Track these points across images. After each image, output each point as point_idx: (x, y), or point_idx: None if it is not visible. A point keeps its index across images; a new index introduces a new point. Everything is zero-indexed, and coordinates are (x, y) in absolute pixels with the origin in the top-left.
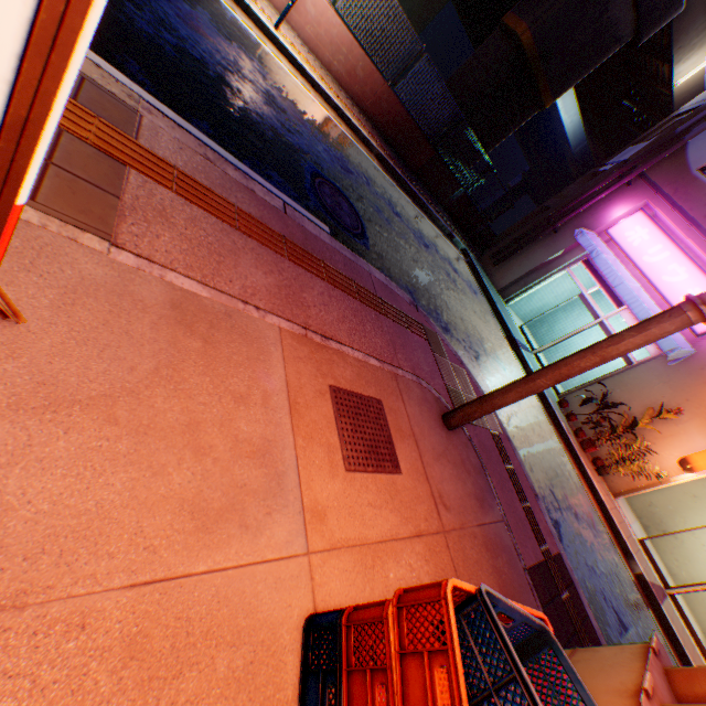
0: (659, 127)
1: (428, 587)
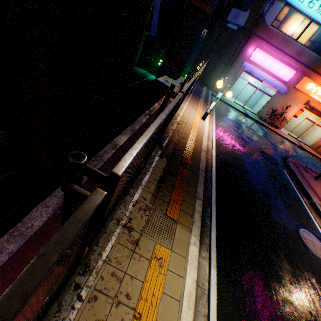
0: None
1: None
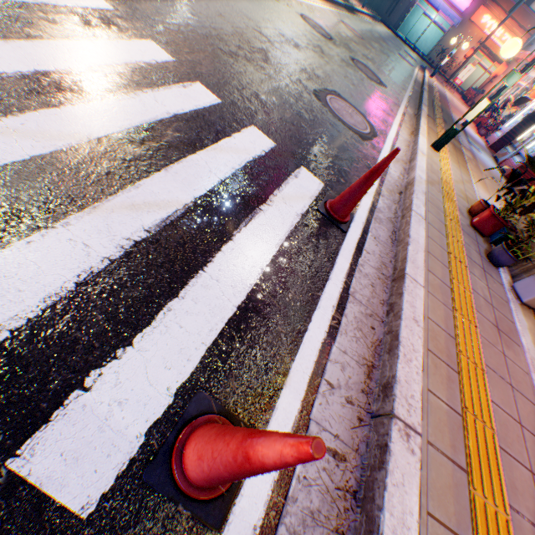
0: None
1: (467, 90)
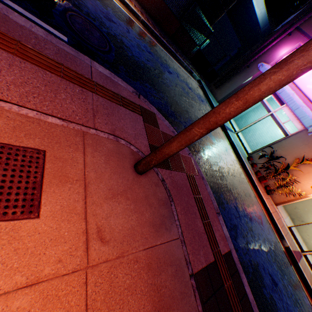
0: (308, 2)
1: None
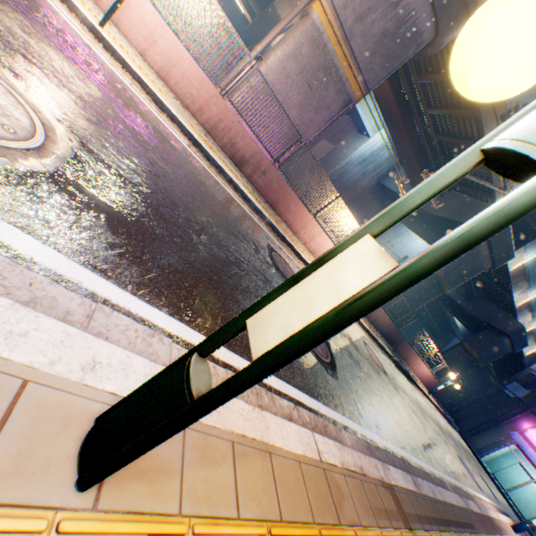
0: (524, 374)
1: None
